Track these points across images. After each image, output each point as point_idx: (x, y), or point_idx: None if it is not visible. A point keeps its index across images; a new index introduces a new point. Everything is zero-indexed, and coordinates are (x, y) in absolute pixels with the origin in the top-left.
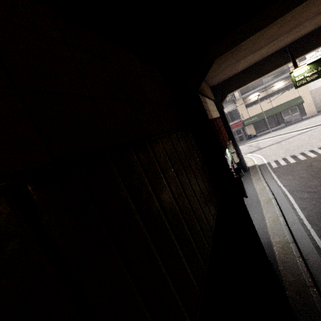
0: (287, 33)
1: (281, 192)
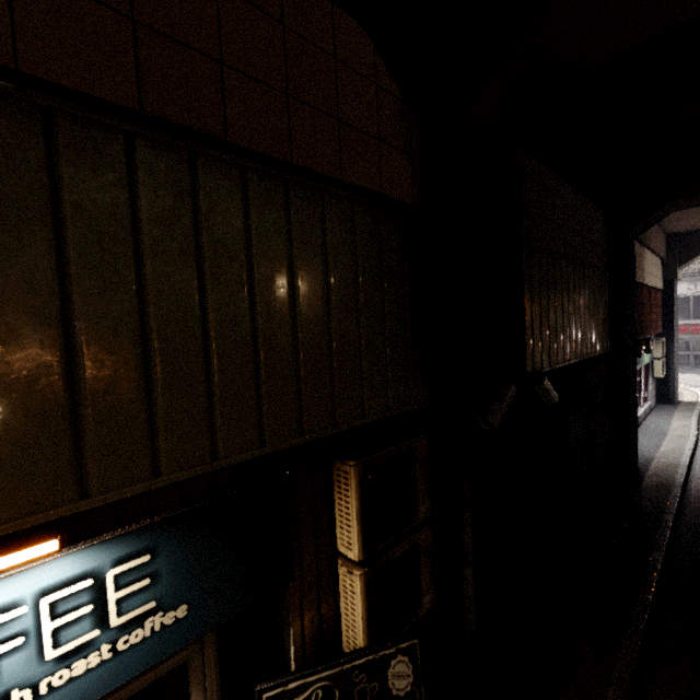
0: None
1: None
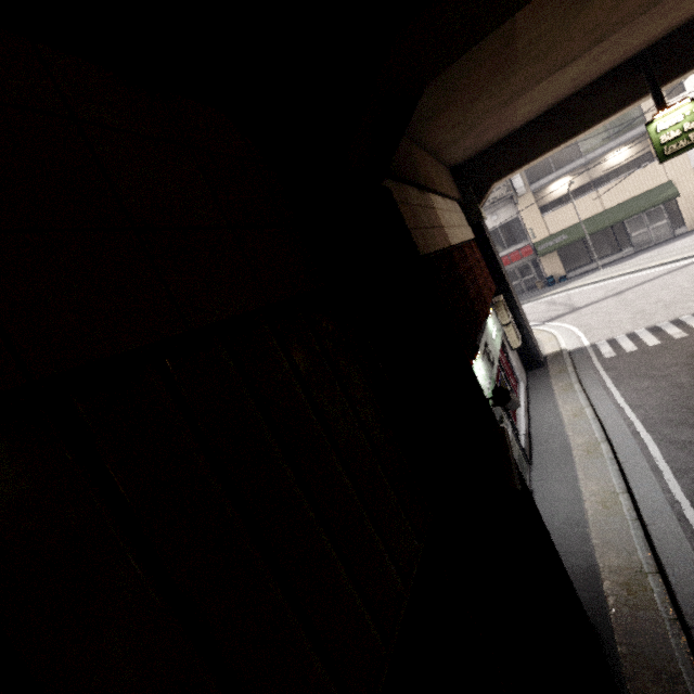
0: (640, 16)
1: (623, 423)
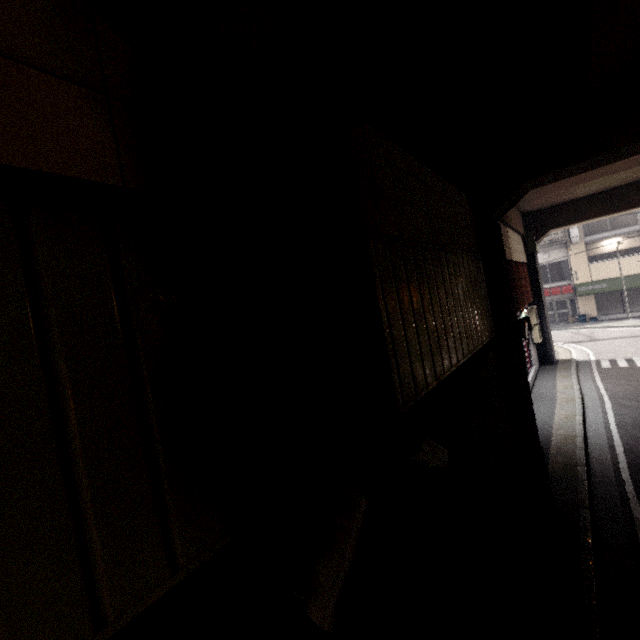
0: None
1: (596, 395)
